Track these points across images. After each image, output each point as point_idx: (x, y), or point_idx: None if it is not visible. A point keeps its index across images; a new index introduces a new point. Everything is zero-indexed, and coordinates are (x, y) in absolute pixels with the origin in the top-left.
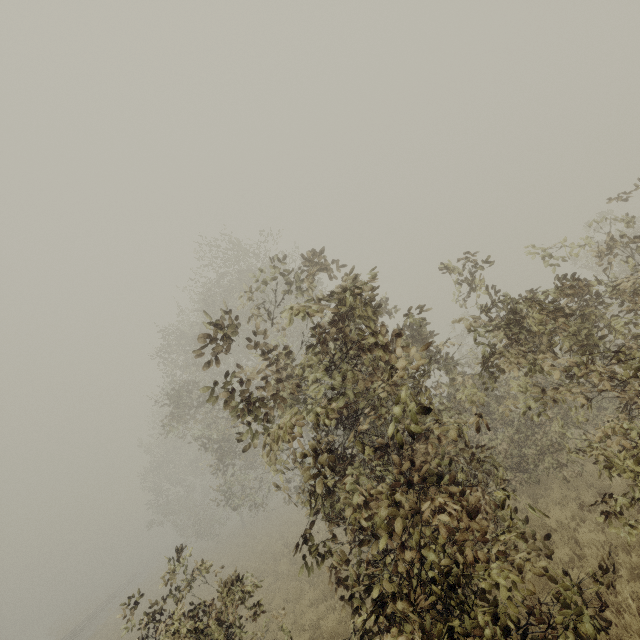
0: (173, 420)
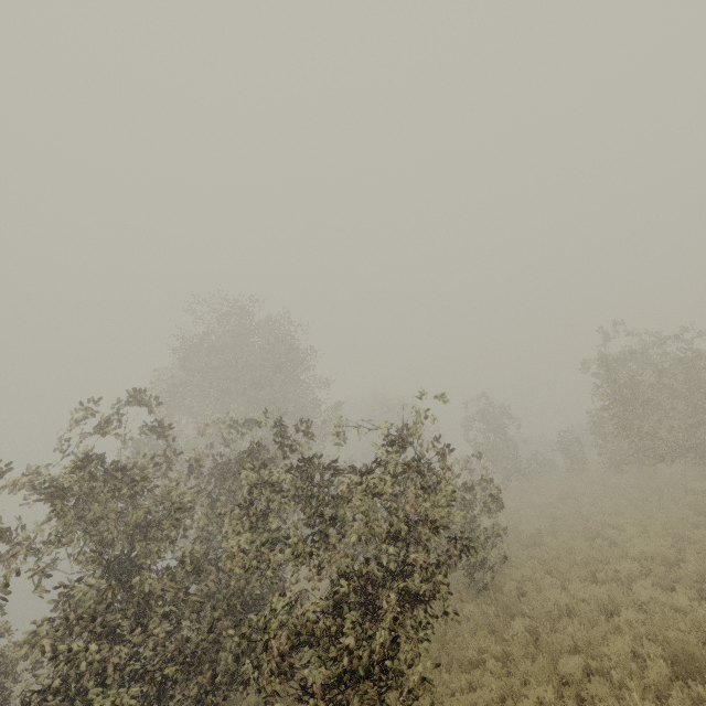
0: None
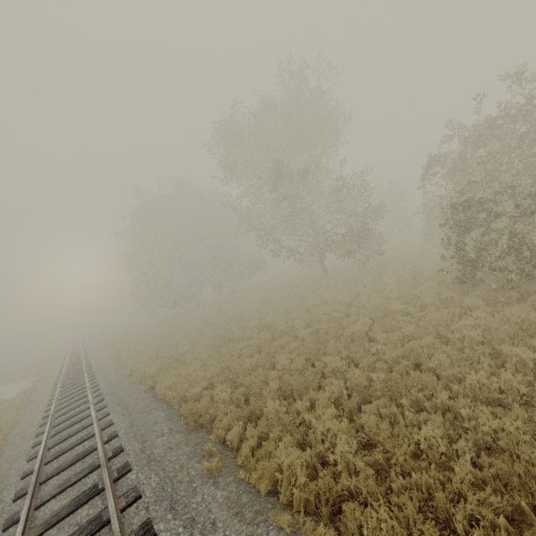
0: (277, 181)
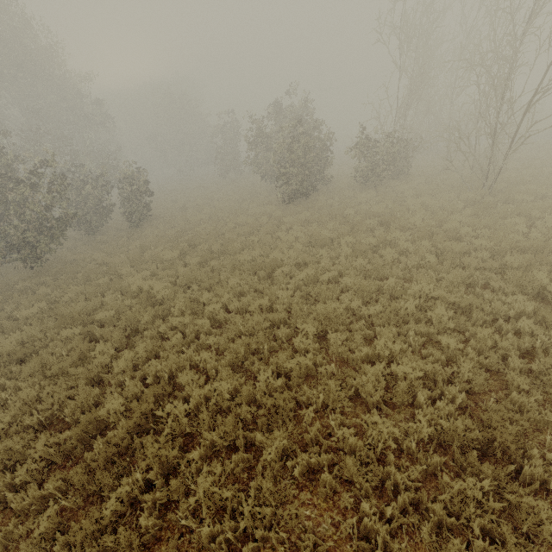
0: None
